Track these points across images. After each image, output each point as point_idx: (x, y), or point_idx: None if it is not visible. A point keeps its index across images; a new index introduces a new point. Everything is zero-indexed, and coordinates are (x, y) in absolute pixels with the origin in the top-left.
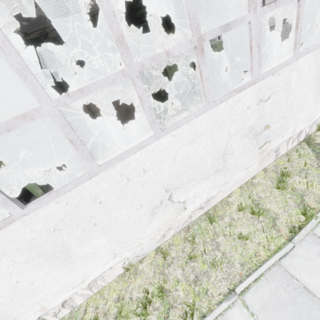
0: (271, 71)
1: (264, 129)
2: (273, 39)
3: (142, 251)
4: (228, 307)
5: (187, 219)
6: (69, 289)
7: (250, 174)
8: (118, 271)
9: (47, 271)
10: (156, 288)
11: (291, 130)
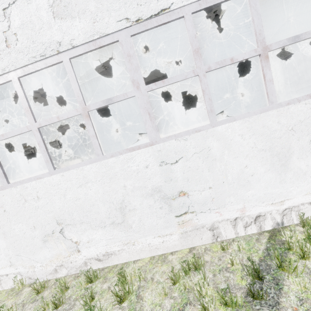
0: (175, 136)
1: (178, 194)
2: None
3: (35, 275)
4: None
5: (82, 264)
6: None
7: (168, 245)
8: (13, 283)
9: None
10: None
11: (236, 208)
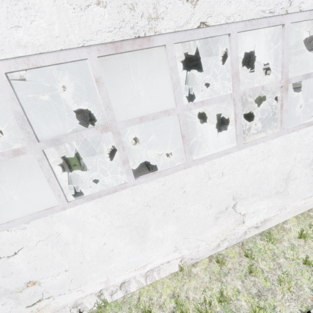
0: None
1: None
2: None
3: (197, 254)
4: None
5: (242, 234)
6: (131, 270)
7: (306, 206)
8: (172, 269)
9: (126, 243)
10: (219, 290)
11: None
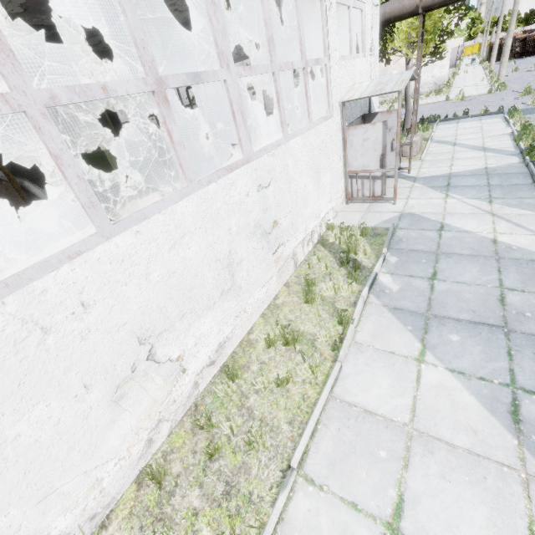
0: (264, 150)
1: (273, 226)
2: (258, 131)
3: (104, 497)
4: (288, 500)
5: (190, 391)
6: None
7: (270, 293)
8: None
9: None
10: None
11: (303, 229)
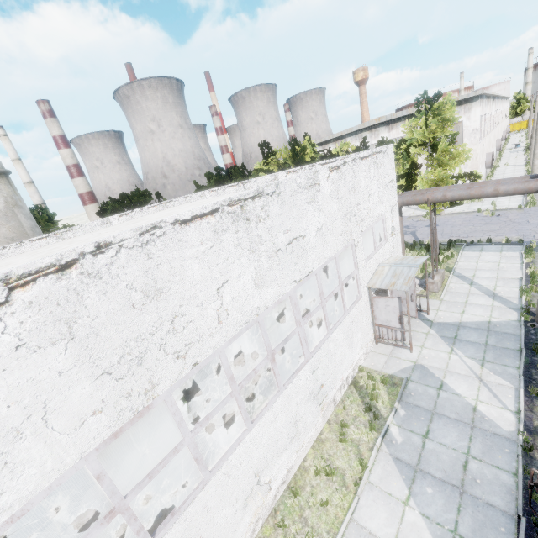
0: (316, 349)
1: (320, 388)
2: None
3: None
4: None
5: (272, 500)
6: None
7: (318, 430)
8: None
9: None
10: None
11: (340, 379)
